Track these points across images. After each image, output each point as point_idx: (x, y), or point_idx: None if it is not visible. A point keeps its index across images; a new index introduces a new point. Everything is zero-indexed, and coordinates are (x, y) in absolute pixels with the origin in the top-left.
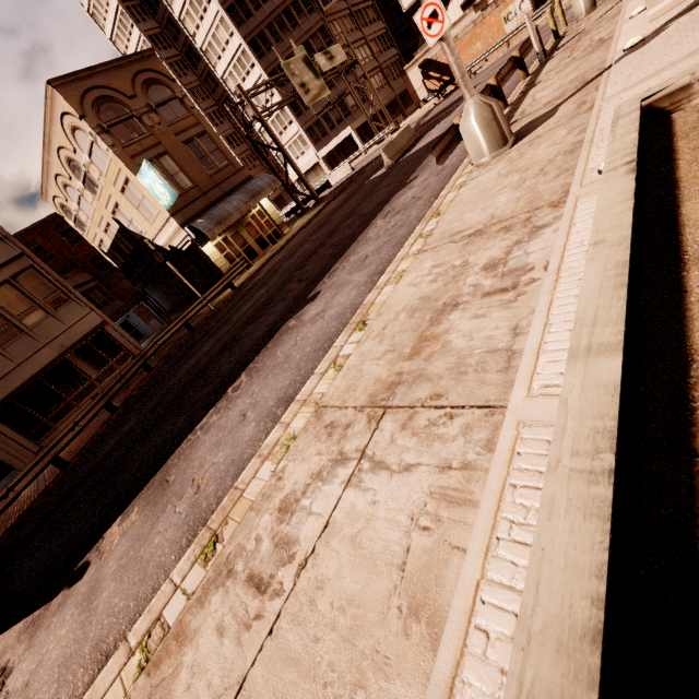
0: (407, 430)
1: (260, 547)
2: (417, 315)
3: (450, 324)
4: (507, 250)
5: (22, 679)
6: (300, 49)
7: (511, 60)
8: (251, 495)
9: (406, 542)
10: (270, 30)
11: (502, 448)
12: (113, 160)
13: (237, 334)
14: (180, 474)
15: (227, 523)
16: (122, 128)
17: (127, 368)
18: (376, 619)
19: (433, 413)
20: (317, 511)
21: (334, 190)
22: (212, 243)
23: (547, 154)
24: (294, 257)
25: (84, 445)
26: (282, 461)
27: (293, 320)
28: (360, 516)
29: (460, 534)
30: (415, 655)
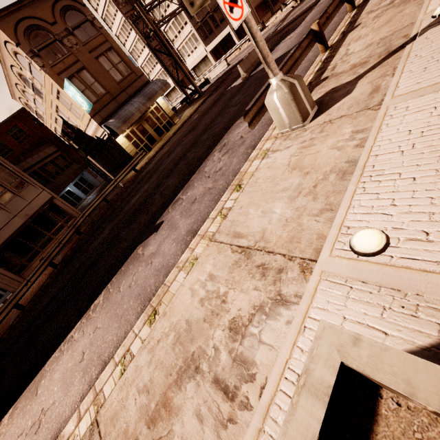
0: None
1: None
2: (176, 349)
3: (183, 401)
4: (251, 313)
5: None
6: None
7: None
8: None
9: None
10: None
11: None
12: (45, 76)
13: (119, 233)
14: (42, 392)
15: None
16: (49, 51)
17: (63, 236)
18: None
19: None
20: None
21: (212, 86)
22: (123, 134)
23: (327, 161)
24: (170, 157)
25: (37, 291)
26: None
27: (141, 248)
28: None
29: None
30: None
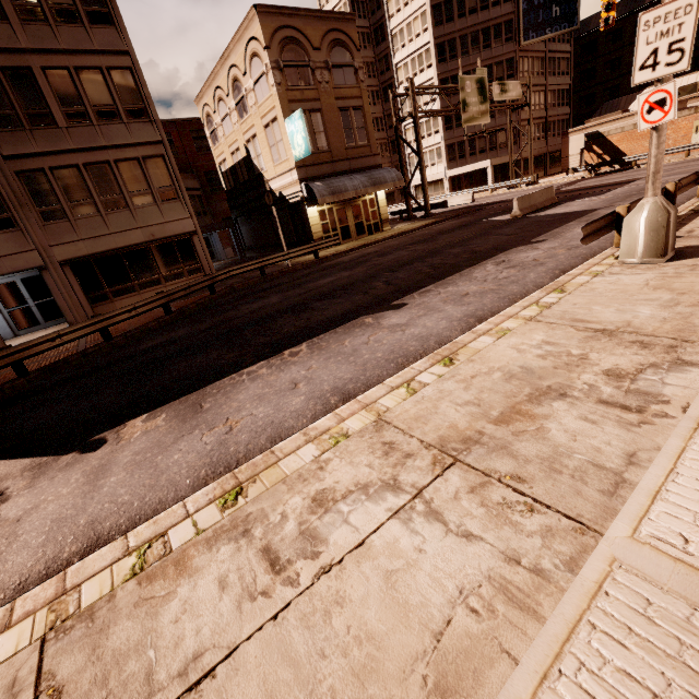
0: (476, 496)
1: (284, 525)
2: (515, 382)
3: (552, 412)
4: (639, 367)
5: (15, 512)
6: (483, 71)
7: (696, 174)
8: (287, 468)
9: (449, 612)
10: (462, 40)
11: (588, 576)
12: (273, 96)
13: (308, 302)
14: (216, 406)
15: (255, 482)
16: (295, 72)
17: (196, 281)
18: (395, 674)
19: (510, 494)
20: (354, 523)
21: (448, 212)
22: (318, 207)
23: None
24: (387, 257)
25: (132, 329)
26: (328, 452)
27: (370, 318)
28: (402, 555)
29: (514, 640)
30: None
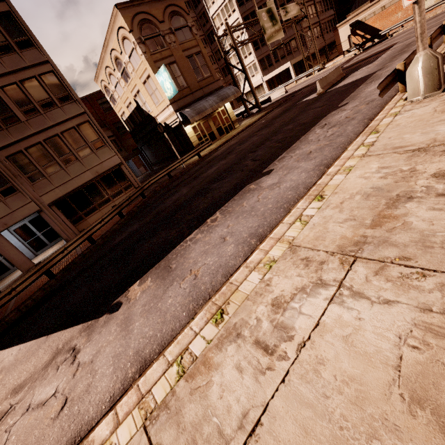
0: (381, 276)
1: (261, 325)
2: (372, 199)
3: (407, 210)
4: None
5: (88, 358)
6: (271, 2)
7: (440, 27)
8: (245, 290)
9: (398, 352)
10: None
11: None
12: (143, 61)
13: (207, 186)
14: (180, 265)
15: (229, 304)
16: (152, 42)
17: (132, 193)
18: (380, 397)
19: (404, 269)
20: (306, 313)
21: (273, 104)
22: (191, 125)
23: None
24: (245, 144)
25: (104, 233)
26: (267, 274)
27: (253, 185)
28: (348, 325)
29: None
30: (425, 431)
